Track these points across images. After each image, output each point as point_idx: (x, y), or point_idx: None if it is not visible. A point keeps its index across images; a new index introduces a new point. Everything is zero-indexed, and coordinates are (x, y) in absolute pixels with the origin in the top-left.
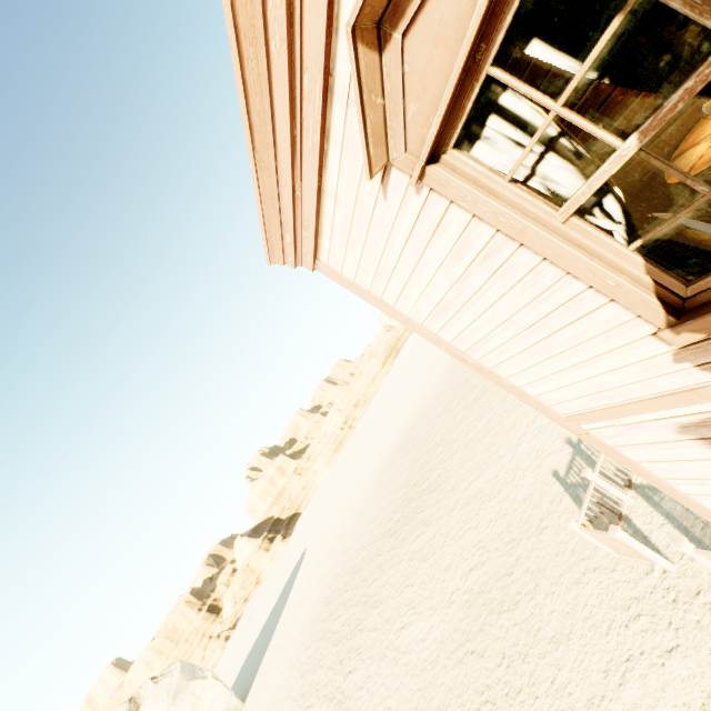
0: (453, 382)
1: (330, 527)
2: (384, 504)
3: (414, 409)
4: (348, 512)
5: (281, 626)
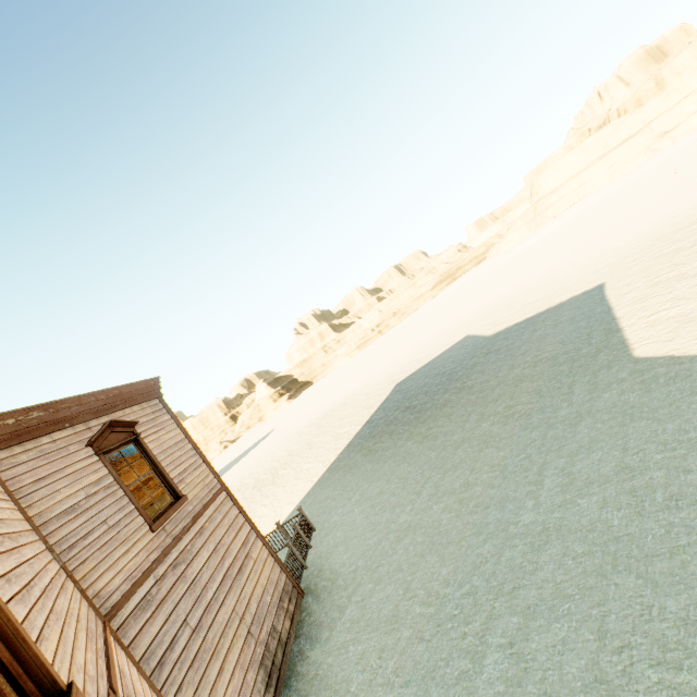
0: (370, 395)
1: (286, 428)
2: (281, 456)
3: (364, 384)
4: (291, 430)
5: (225, 476)
